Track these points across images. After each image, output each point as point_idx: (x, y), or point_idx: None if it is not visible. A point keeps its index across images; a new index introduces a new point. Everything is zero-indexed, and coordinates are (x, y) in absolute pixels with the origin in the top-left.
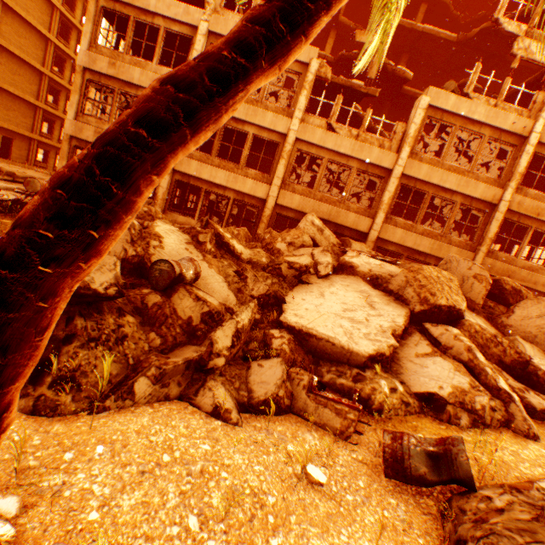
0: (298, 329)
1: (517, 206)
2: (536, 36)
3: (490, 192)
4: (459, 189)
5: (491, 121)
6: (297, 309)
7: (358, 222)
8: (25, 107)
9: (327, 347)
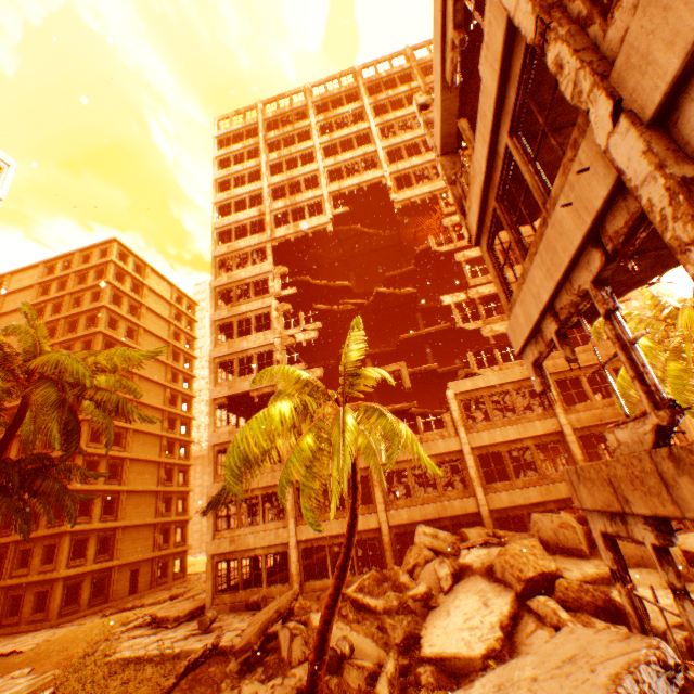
0: (434, 657)
1: (578, 422)
2: (491, 321)
3: (547, 423)
4: (522, 435)
5: (505, 379)
6: (431, 638)
7: (465, 505)
8: (147, 529)
9: (457, 663)
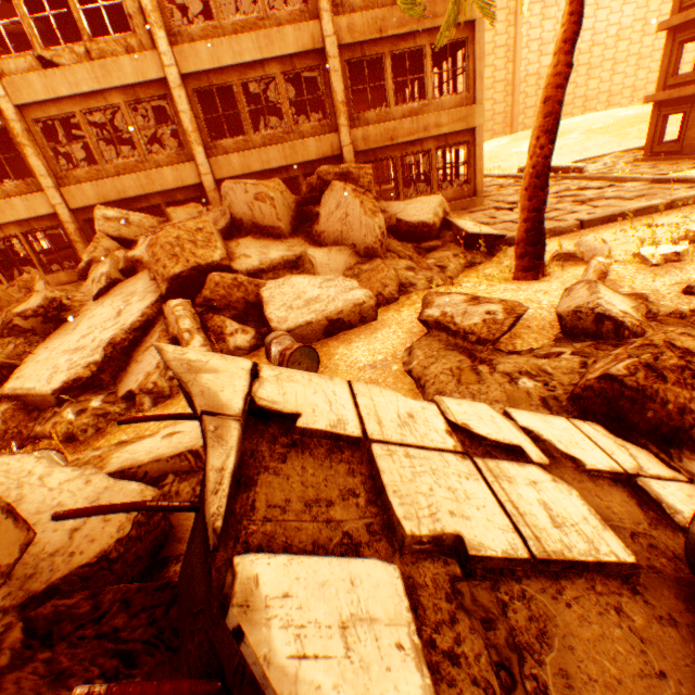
0: (13, 395)
1: (350, 35)
2: None
3: (305, 33)
4: (265, 54)
5: None
6: (27, 368)
7: (182, 175)
8: None
9: (36, 400)
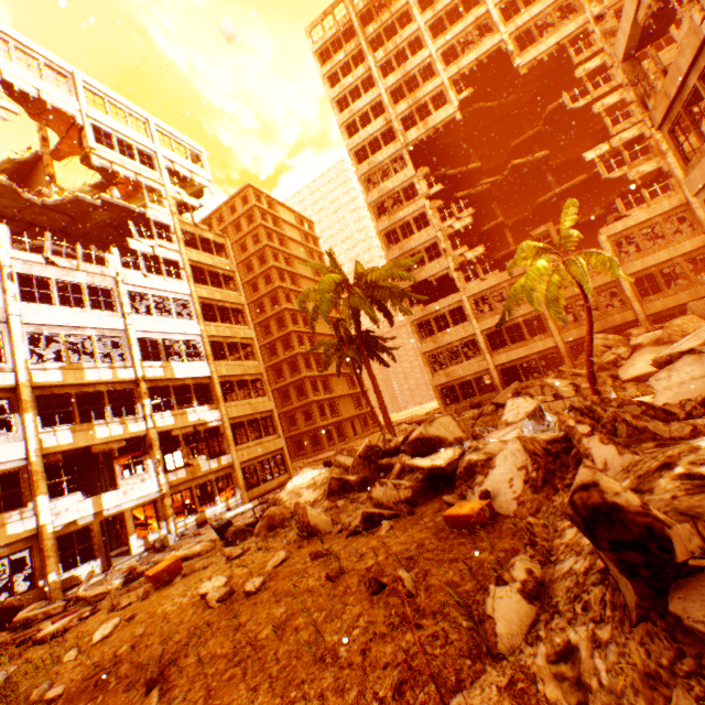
0: (631, 379)
1: None
2: (635, 164)
3: (696, 241)
4: (672, 256)
5: (653, 214)
6: (625, 374)
7: (623, 317)
8: (348, 398)
9: (647, 376)
